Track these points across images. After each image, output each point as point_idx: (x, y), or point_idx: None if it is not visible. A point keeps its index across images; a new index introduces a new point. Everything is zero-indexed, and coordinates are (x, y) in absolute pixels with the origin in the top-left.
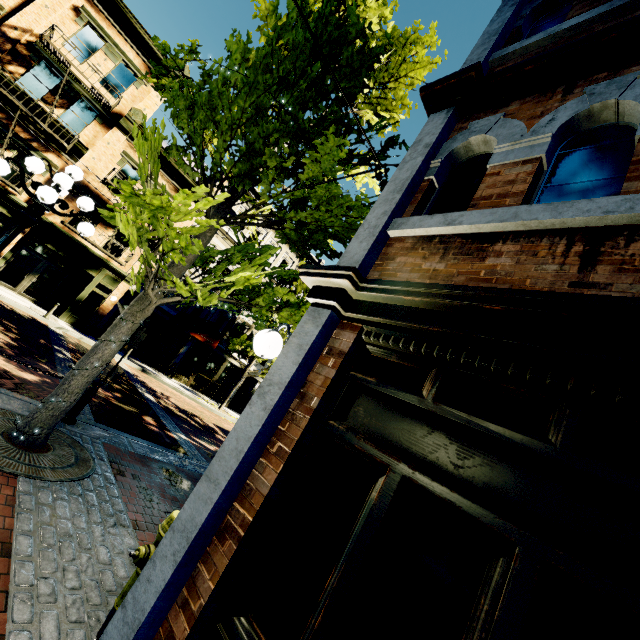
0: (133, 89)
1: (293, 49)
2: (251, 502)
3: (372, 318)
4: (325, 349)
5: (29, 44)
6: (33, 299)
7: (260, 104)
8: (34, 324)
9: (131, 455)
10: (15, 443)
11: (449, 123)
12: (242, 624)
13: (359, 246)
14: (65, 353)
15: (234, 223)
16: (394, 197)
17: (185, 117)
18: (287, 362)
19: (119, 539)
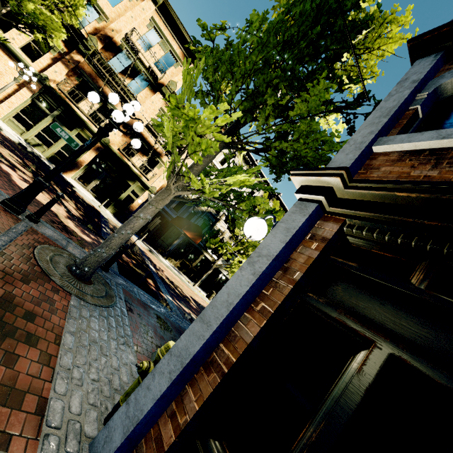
0: (173, 68)
1: (300, 16)
2: (235, 346)
3: (357, 212)
4: (308, 235)
5: (118, 40)
6: (94, 195)
7: (268, 58)
8: (93, 209)
9: (138, 301)
10: (73, 274)
11: (437, 64)
12: (217, 447)
13: (345, 157)
14: (107, 229)
15: (233, 147)
16: (380, 120)
17: (211, 70)
18: (275, 240)
19: (125, 354)
